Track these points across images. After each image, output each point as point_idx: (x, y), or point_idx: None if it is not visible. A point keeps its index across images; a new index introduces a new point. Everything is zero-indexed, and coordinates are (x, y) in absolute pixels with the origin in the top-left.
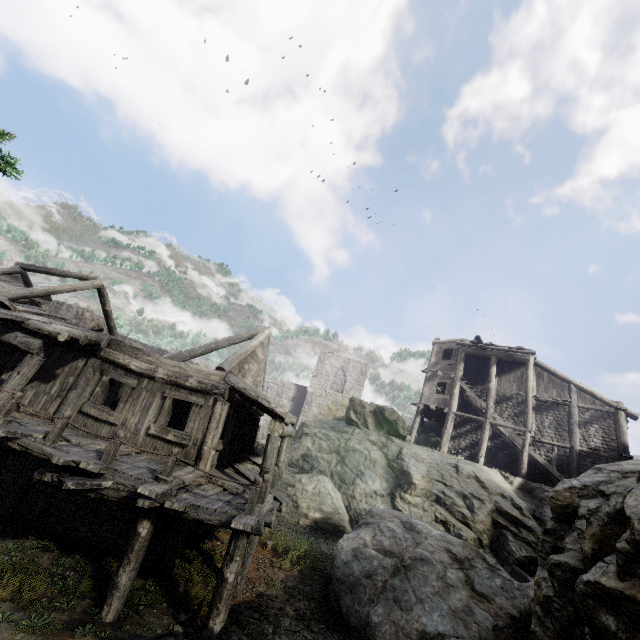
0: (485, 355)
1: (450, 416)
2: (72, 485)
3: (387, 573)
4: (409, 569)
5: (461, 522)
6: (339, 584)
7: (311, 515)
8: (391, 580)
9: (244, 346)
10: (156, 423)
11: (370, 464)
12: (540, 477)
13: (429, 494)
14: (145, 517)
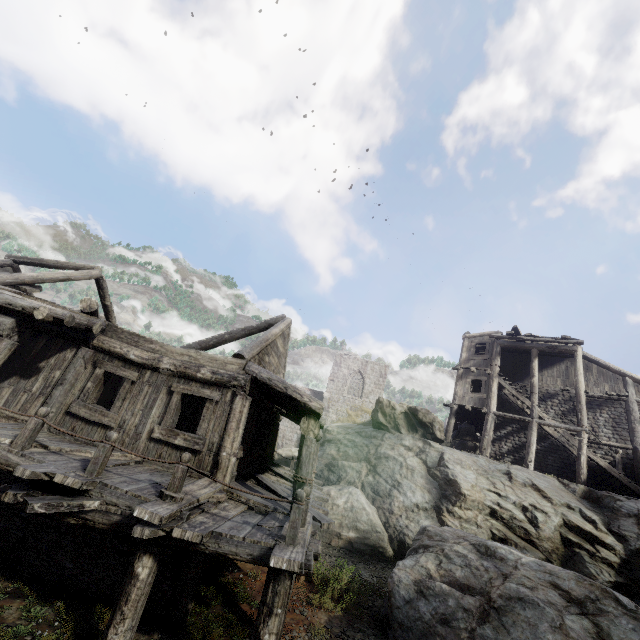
0: (524, 348)
1: (489, 417)
2: (40, 508)
3: (472, 618)
4: (503, 613)
5: (524, 540)
6: (403, 631)
7: (345, 534)
8: (480, 629)
9: (264, 333)
10: (161, 424)
11: (407, 473)
12: (600, 484)
13: (481, 506)
14: (145, 551)
